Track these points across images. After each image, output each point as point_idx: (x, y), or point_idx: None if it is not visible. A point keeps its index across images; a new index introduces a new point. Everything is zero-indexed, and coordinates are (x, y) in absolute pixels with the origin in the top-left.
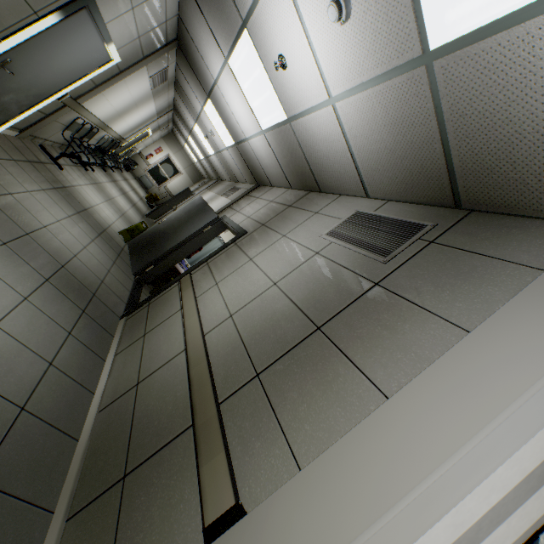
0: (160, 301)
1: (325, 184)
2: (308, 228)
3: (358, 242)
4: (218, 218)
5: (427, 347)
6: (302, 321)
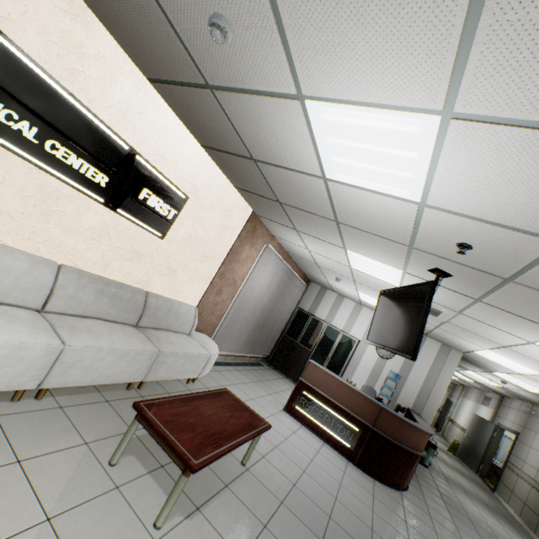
0: (504, 477)
1: (536, 403)
2: None
3: None
4: (495, 425)
5: None
6: None
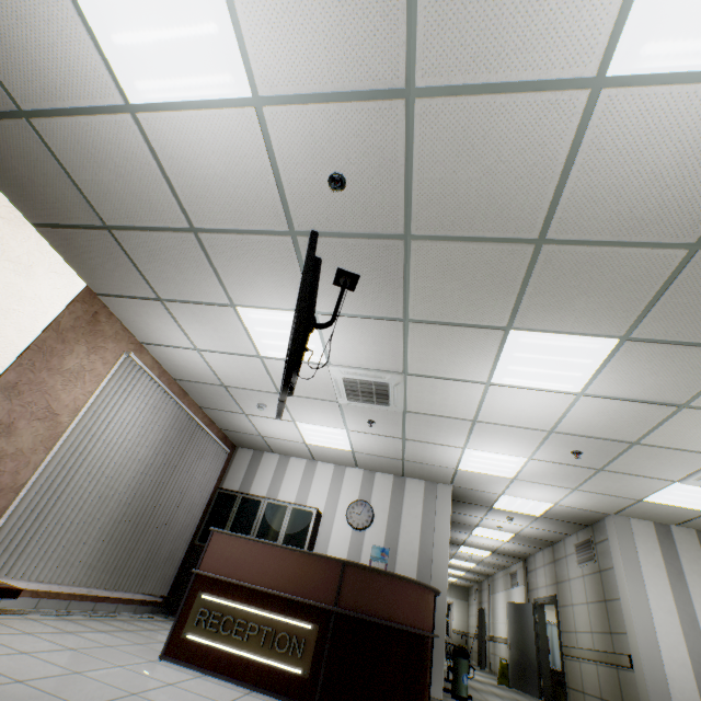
0: (569, 676)
1: (553, 540)
2: (571, 567)
3: (585, 559)
4: (533, 603)
5: (615, 578)
6: (601, 604)
